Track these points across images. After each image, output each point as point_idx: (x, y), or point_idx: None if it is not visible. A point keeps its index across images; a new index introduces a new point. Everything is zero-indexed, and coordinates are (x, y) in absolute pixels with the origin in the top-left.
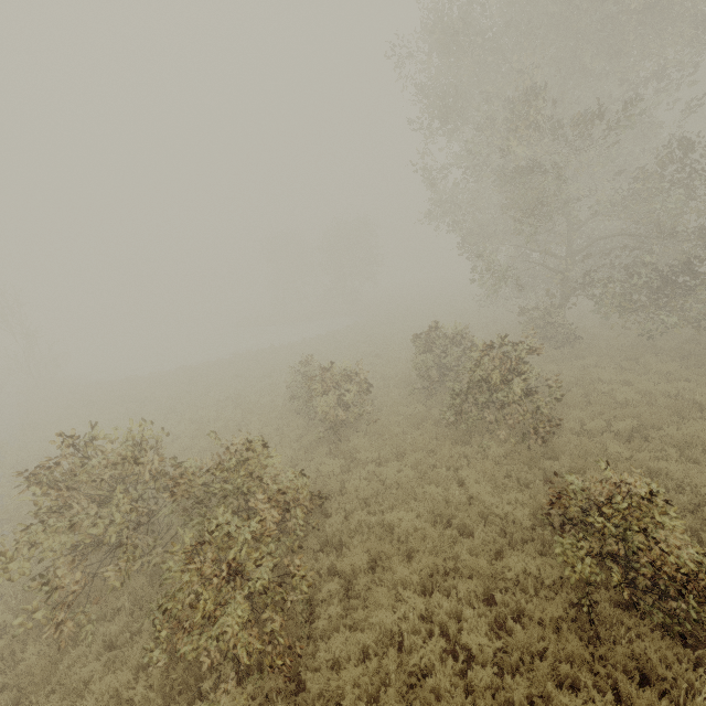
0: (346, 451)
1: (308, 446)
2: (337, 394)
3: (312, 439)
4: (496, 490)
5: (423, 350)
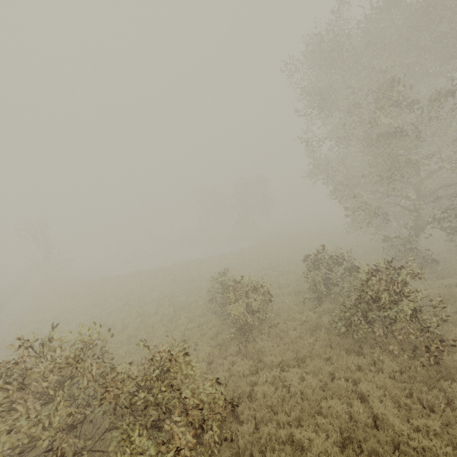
0: (254, 353)
1: (222, 343)
2: (245, 301)
3: (225, 338)
4: (400, 411)
5: (311, 268)
